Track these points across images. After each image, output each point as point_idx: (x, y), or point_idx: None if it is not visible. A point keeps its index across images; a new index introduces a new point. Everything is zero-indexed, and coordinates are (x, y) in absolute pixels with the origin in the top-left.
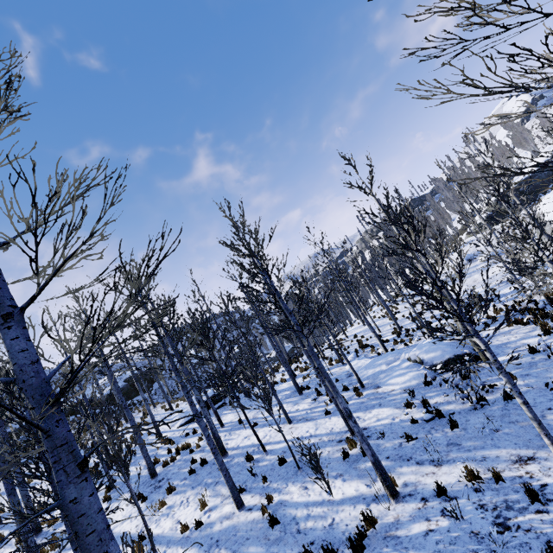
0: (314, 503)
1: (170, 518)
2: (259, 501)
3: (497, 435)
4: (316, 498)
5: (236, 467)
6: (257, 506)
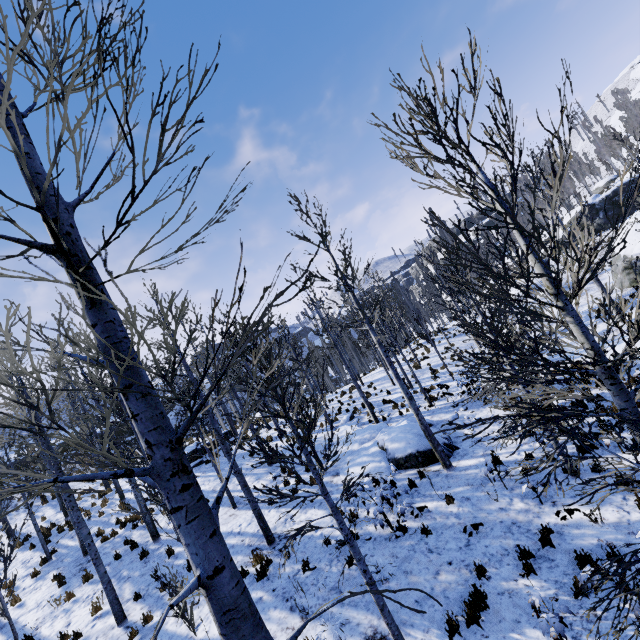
0: (178, 637)
1: (66, 616)
2: (141, 618)
3: (381, 588)
4: (183, 631)
5: (155, 561)
6: (136, 625)
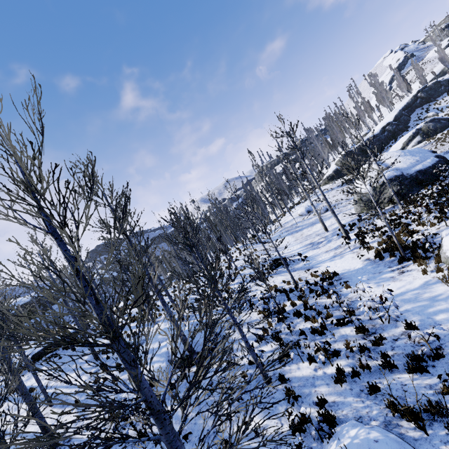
0: None
1: None
2: None
3: None
4: None
5: None
6: None
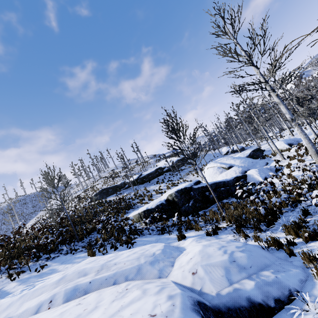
0: None
1: None
2: None
3: None
4: None
5: None
6: None
